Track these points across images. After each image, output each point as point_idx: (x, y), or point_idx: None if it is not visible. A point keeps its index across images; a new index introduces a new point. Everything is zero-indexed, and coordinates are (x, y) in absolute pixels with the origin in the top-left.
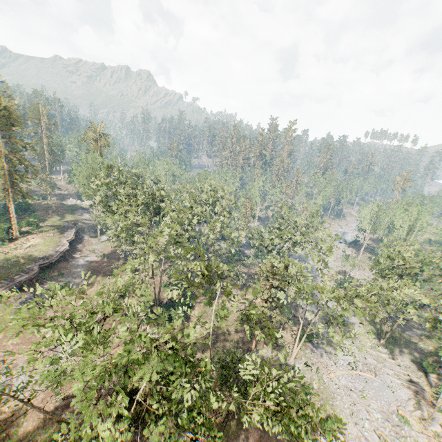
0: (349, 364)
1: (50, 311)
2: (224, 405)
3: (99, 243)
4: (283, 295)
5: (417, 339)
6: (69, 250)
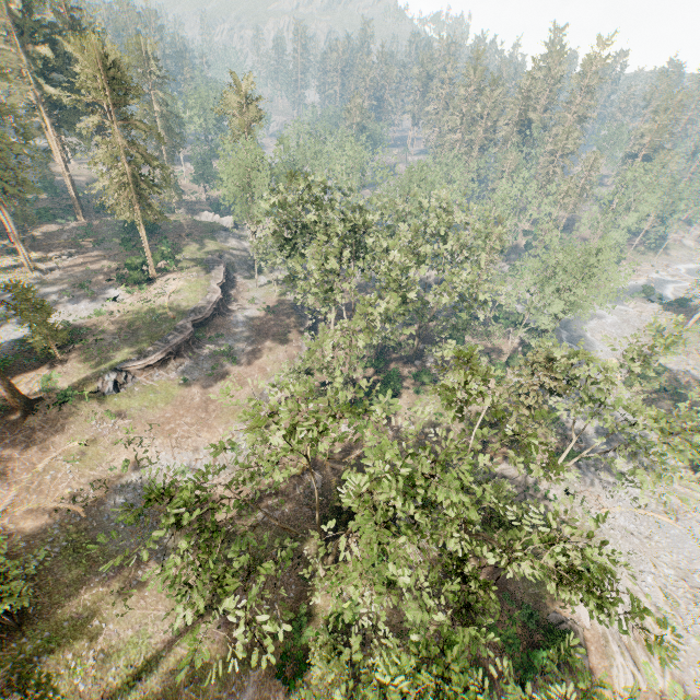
0: (635, 499)
1: (217, 386)
2: (502, 560)
3: (257, 288)
4: (563, 404)
5: None
6: (222, 299)
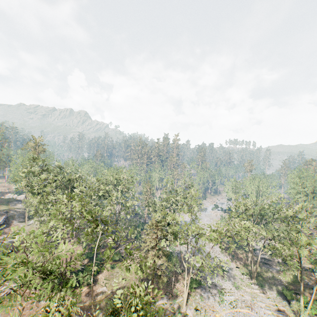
0: (231, 303)
1: None
2: None
3: (25, 226)
4: (164, 241)
5: (278, 273)
6: None
